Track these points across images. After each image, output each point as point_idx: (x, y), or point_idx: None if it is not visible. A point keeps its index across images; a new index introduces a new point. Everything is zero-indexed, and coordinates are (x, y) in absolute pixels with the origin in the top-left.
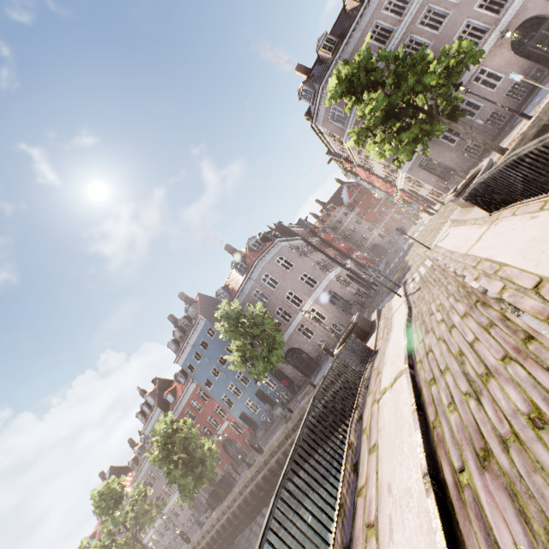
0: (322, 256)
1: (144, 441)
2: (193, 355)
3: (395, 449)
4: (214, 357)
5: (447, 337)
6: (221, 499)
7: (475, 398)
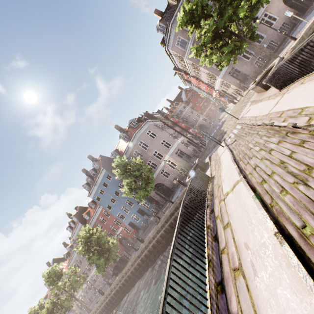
0: (172, 130)
1: (72, 242)
2: (99, 191)
3: (245, 223)
4: (112, 191)
5: (268, 156)
6: (121, 270)
7: (303, 184)
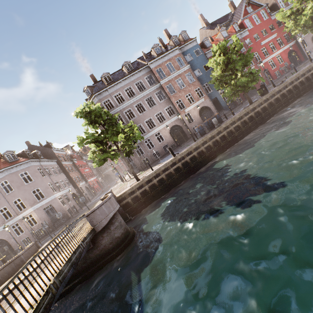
0: (64, 176)
1: None
2: None
3: None
4: None
5: None
6: None
7: None
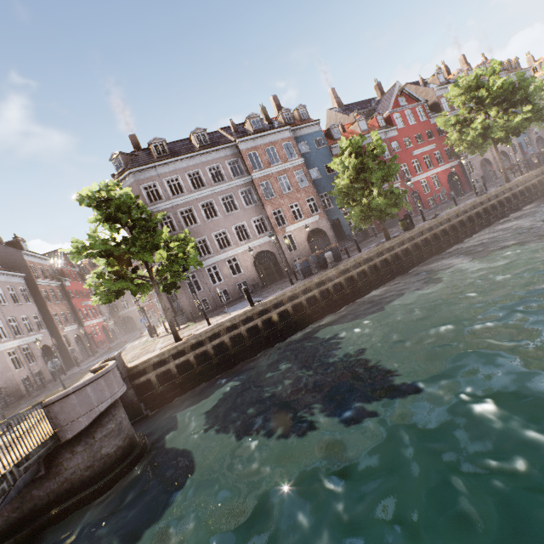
0: (33, 309)
1: None
2: None
3: None
4: None
5: None
6: None
7: None
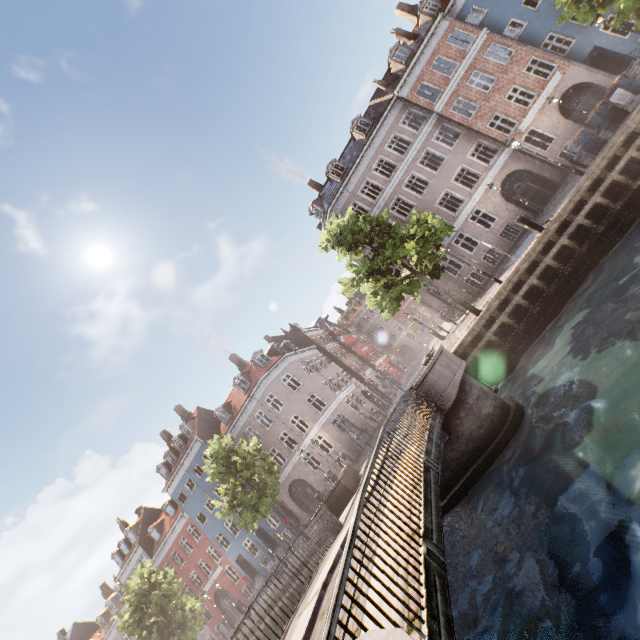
0: (337, 368)
1: (119, 590)
2: (185, 483)
3: None
4: (210, 486)
5: None
6: None
7: None
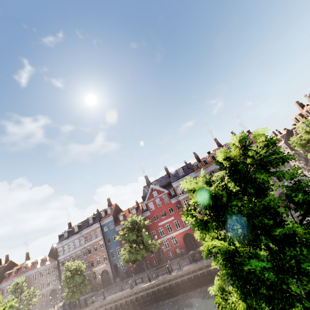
0: (54, 274)
1: None
2: None
3: None
4: None
5: None
6: None
7: None
